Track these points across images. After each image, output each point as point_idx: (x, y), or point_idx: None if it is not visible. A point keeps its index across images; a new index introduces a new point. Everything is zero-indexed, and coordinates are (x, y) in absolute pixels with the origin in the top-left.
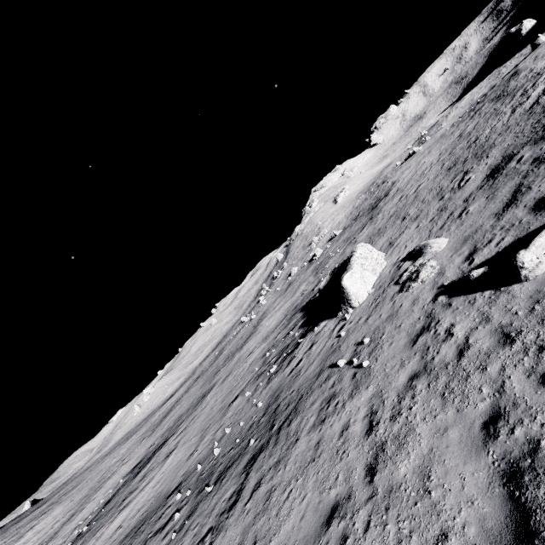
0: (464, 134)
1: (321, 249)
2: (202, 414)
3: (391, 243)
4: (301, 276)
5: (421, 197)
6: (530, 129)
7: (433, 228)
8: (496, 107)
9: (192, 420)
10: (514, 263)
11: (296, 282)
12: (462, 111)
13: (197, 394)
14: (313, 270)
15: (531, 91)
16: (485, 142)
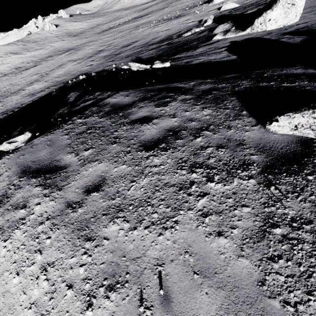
0: None
1: None
2: (162, 12)
3: None
4: None
5: None
6: None
7: None
8: None
9: (158, 13)
10: (221, 7)
11: None
12: None
13: (161, 7)
14: None
15: None
16: None
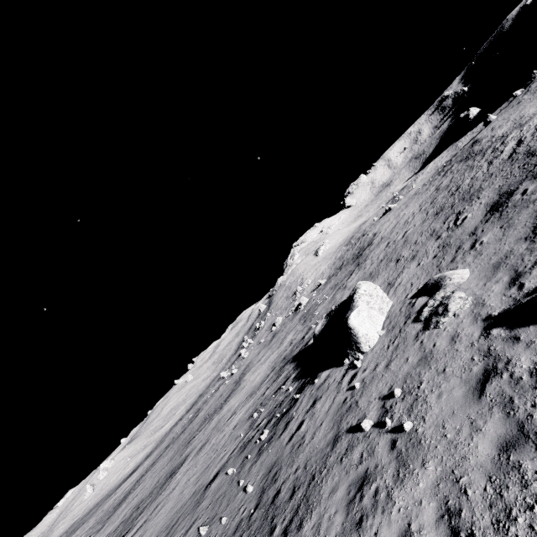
0: (441, 187)
1: (306, 298)
2: (168, 500)
3: (390, 283)
4: (286, 325)
5: (413, 240)
6: (520, 170)
7: (442, 263)
8: (468, 164)
9: (155, 509)
10: None
11: (282, 331)
12: (430, 174)
13: (164, 470)
14: (300, 318)
15: (503, 147)
16: (470, 188)
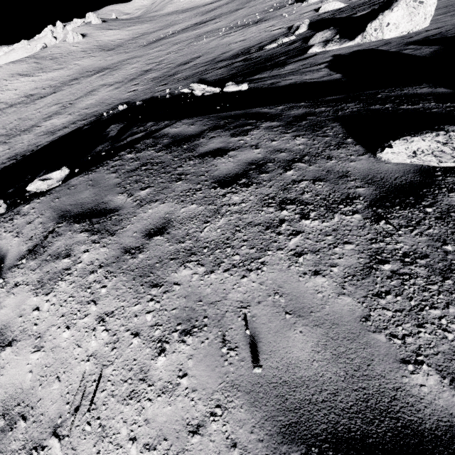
0: None
1: None
2: (235, 15)
3: None
4: None
5: None
6: None
7: None
8: None
9: (229, 16)
10: (320, 7)
11: None
12: None
13: (233, 8)
14: None
15: None
16: None
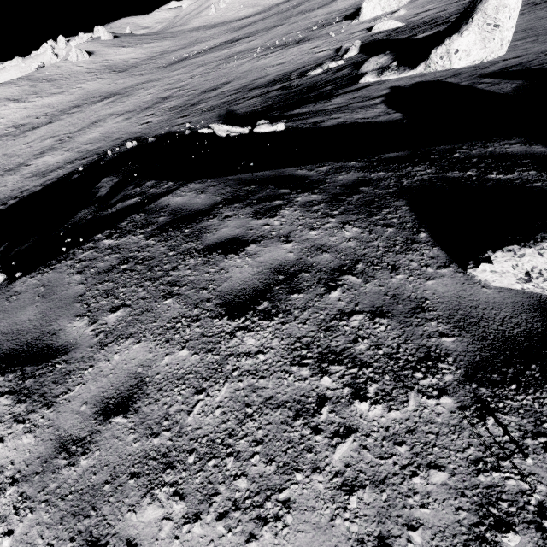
0: None
1: None
2: (272, 33)
3: None
4: None
5: None
6: None
7: (420, 5)
8: None
9: (266, 34)
10: (373, 26)
11: None
12: None
13: (271, 24)
14: None
15: None
16: None
